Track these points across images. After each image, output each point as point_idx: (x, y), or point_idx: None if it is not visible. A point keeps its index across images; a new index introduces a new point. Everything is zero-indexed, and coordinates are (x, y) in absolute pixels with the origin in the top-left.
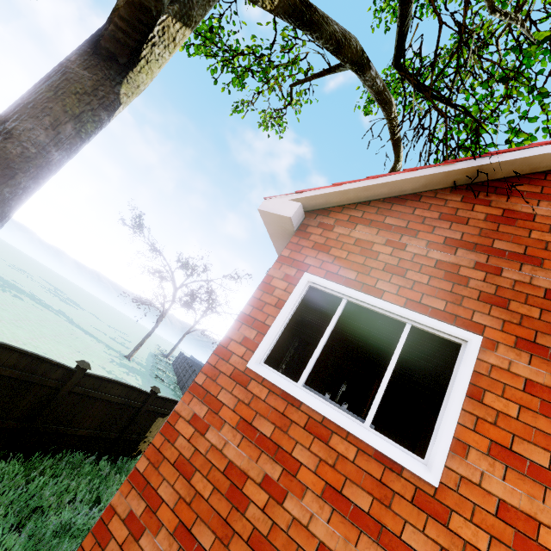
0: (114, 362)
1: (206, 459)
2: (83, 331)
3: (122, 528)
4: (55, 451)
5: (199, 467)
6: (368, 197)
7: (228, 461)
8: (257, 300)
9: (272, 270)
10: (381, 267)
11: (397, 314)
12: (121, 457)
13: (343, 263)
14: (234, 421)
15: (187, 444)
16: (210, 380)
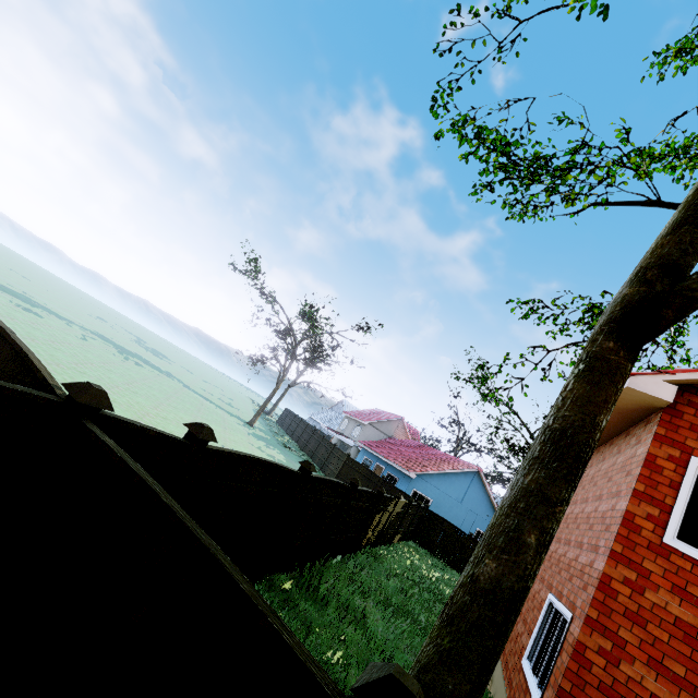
0: (250, 435)
1: (653, 613)
2: (202, 397)
3: (598, 657)
4: (327, 556)
5: (649, 619)
6: None
7: (675, 617)
8: (648, 479)
9: (652, 449)
10: None
11: None
12: (353, 553)
13: None
14: (667, 586)
15: (629, 601)
16: (628, 549)
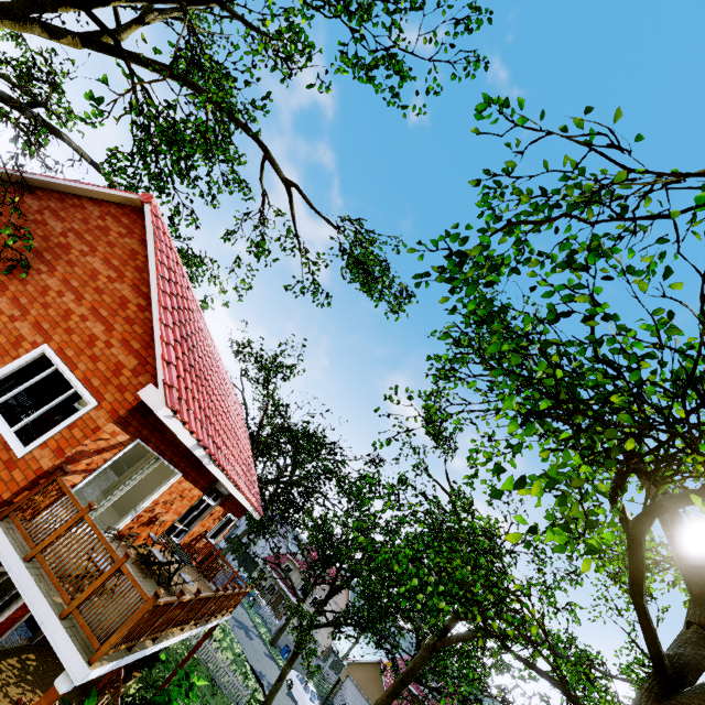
0: None
1: None
2: None
3: None
4: None
5: None
6: None
7: None
8: None
9: None
10: None
11: None
12: None
13: None
14: None
15: None
16: None
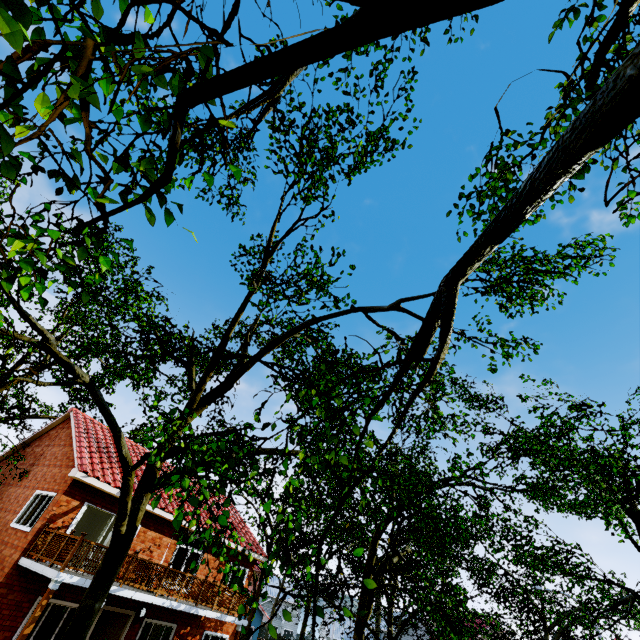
0: None
1: None
2: None
3: None
4: None
5: None
6: (8, 455)
7: None
8: None
9: None
10: None
11: None
12: None
13: None
14: None
15: None
16: None
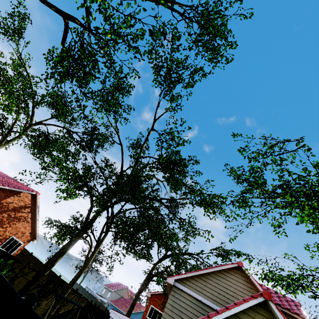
0: None
1: None
2: None
3: None
4: None
5: None
6: (157, 293)
7: None
8: (146, 308)
9: (148, 304)
10: (158, 304)
11: (158, 310)
12: None
13: (154, 303)
14: None
15: None
16: (143, 318)
